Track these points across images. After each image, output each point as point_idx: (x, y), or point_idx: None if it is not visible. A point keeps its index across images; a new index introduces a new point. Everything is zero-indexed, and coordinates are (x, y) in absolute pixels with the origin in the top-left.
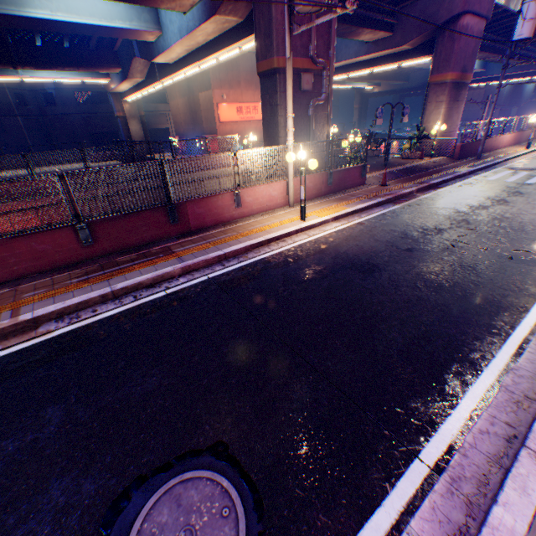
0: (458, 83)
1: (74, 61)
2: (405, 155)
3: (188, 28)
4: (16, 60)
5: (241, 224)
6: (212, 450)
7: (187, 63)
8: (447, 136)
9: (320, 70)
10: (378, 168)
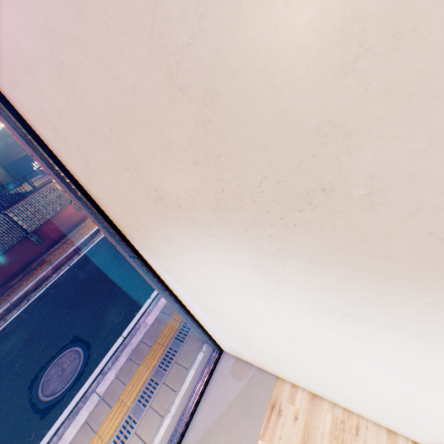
0: None
1: None
2: None
3: None
4: None
5: (90, 220)
6: (73, 341)
7: None
8: None
9: None
10: None
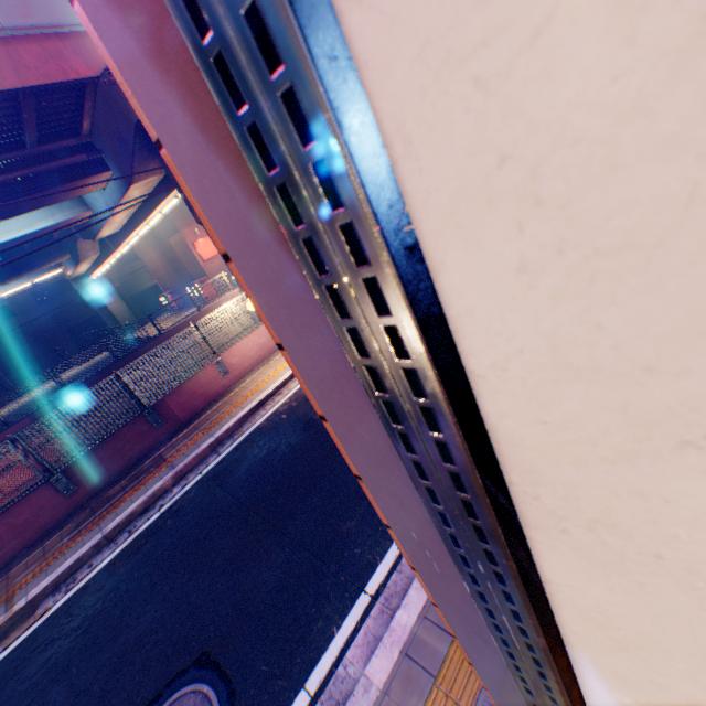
0: None
1: (15, 270)
2: None
3: (116, 201)
4: None
5: (238, 390)
6: (199, 663)
7: (136, 226)
8: None
9: None
10: None
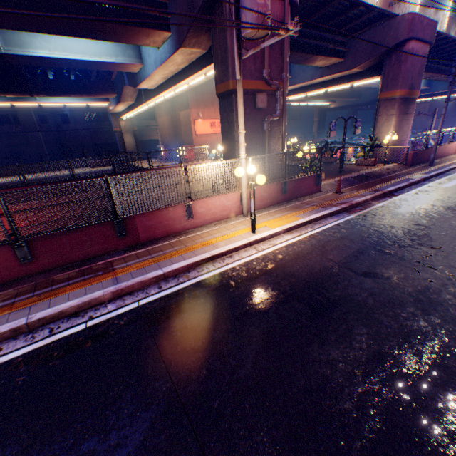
0: (406, 98)
1: (78, 89)
2: (359, 162)
3: (161, 59)
4: (32, 90)
5: (192, 234)
6: None
7: (164, 88)
8: (399, 145)
9: (274, 90)
10: (333, 175)
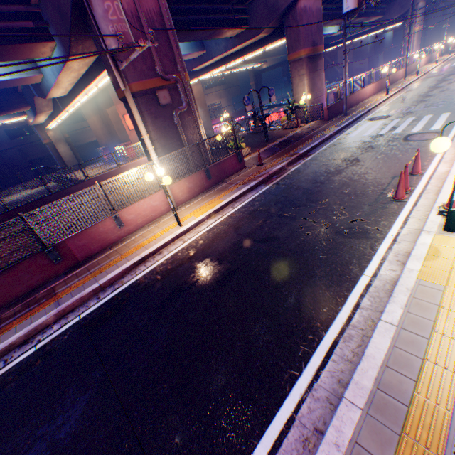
0: (313, 56)
1: None
2: (285, 126)
3: (57, 69)
4: None
5: (127, 241)
6: None
7: (76, 93)
8: (317, 101)
9: (174, 83)
10: (261, 145)
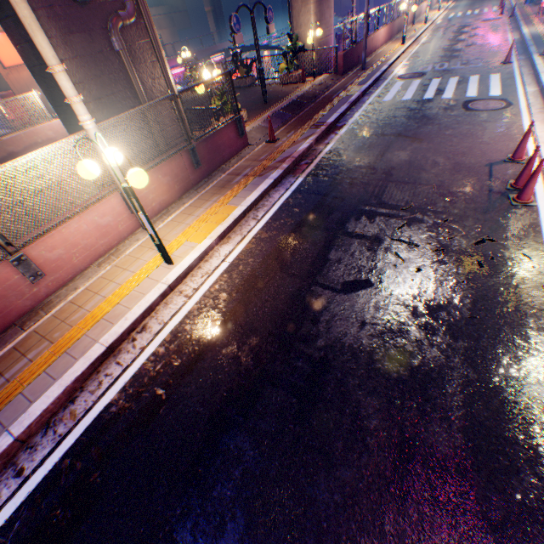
0: None
1: None
2: (285, 79)
3: None
4: None
5: (59, 306)
6: None
7: None
8: (325, 43)
9: None
10: (258, 109)
